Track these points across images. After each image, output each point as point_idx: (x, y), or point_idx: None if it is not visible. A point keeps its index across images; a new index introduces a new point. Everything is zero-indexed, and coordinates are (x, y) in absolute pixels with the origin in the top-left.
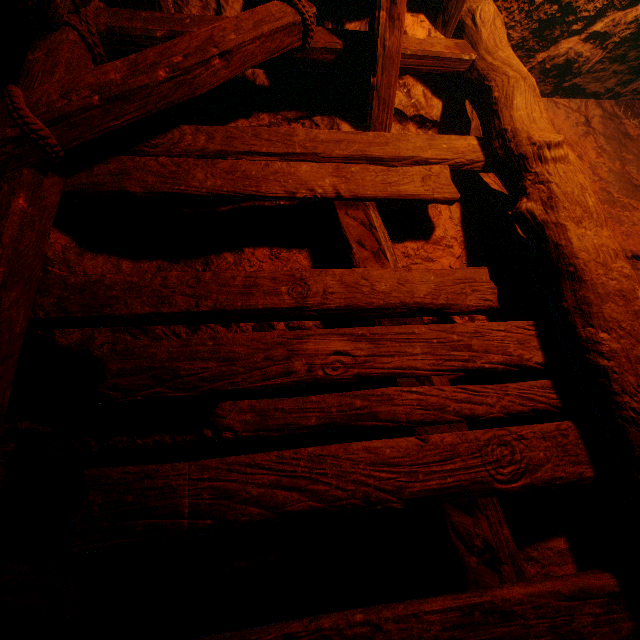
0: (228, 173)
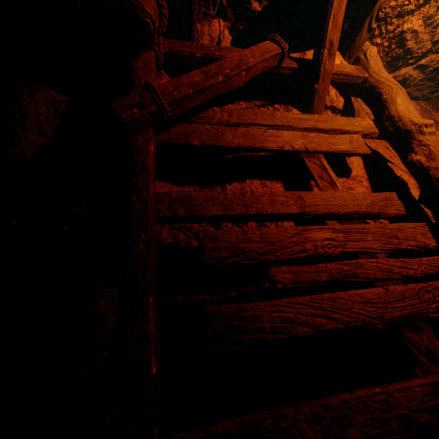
0: (245, 135)
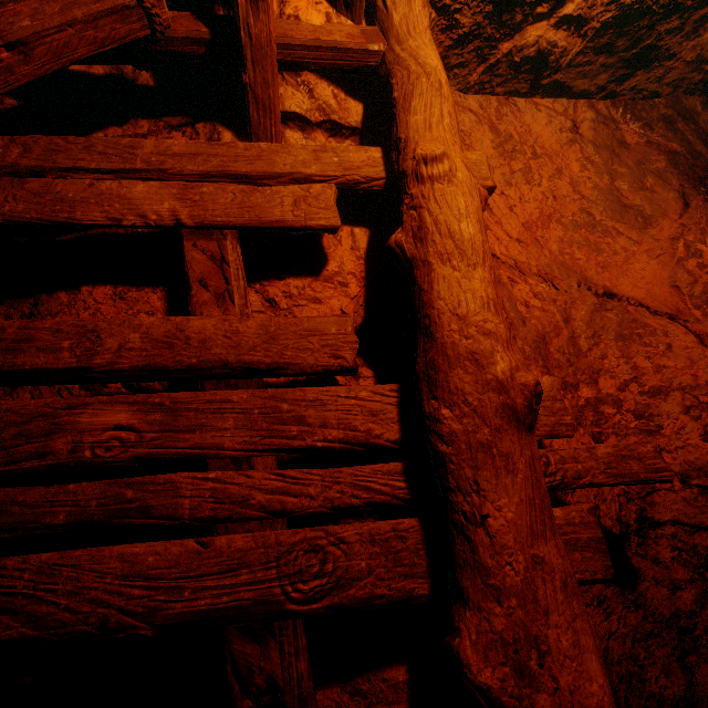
0: (37, 195)
